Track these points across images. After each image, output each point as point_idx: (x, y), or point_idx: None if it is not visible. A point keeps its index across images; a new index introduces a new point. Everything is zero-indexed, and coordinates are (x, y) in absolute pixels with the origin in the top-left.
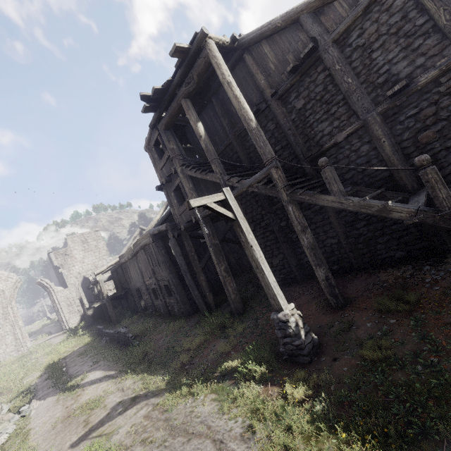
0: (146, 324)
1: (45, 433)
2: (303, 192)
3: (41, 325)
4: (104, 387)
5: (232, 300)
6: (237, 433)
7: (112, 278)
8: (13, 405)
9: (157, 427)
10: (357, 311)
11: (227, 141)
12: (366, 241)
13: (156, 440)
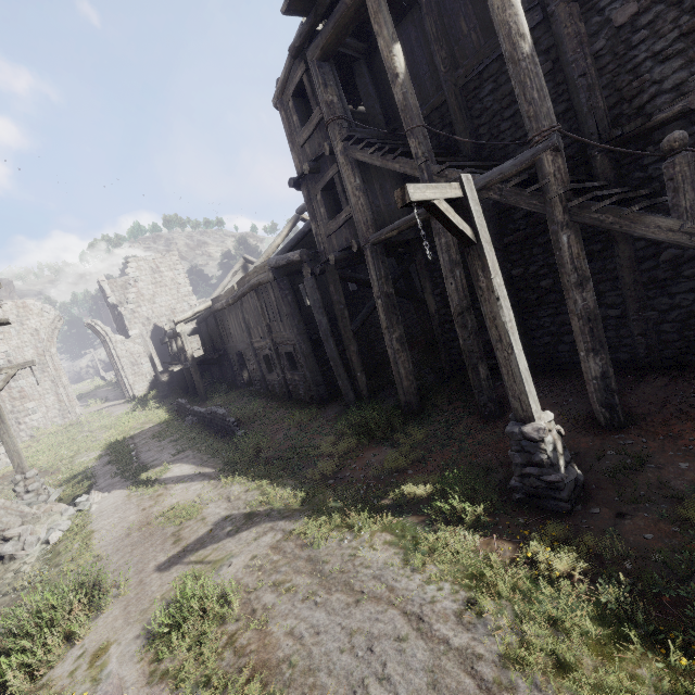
0: (254, 407)
1: (115, 540)
2: (604, 207)
3: (92, 386)
4: (199, 490)
5: (404, 390)
6: (450, 610)
7: (198, 332)
8: (65, 492)
9: (296, 568)
10: (652, 438)
11: (437, 99)
12: (683, 319)
13: (297, 588)
